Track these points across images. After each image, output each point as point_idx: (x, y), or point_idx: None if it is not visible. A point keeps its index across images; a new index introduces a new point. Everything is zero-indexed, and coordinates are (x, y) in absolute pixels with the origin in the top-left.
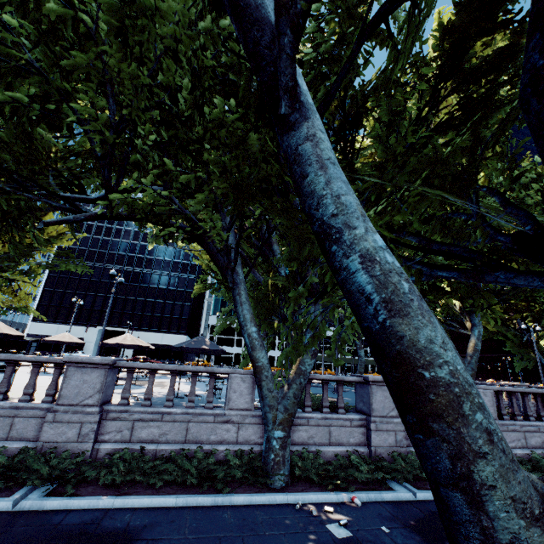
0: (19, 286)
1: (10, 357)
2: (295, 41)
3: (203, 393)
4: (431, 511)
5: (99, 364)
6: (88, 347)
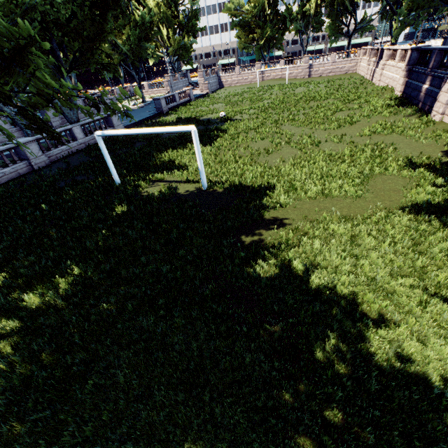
0: None
1: None
2: None
3: None
4: None
5: None
6: None
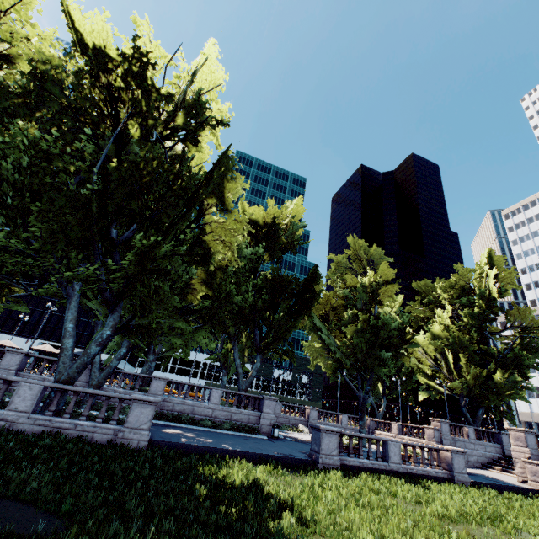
0: None
1: None
2: (66, 288)
3: None
4: None
5: (21, 353)
6: None
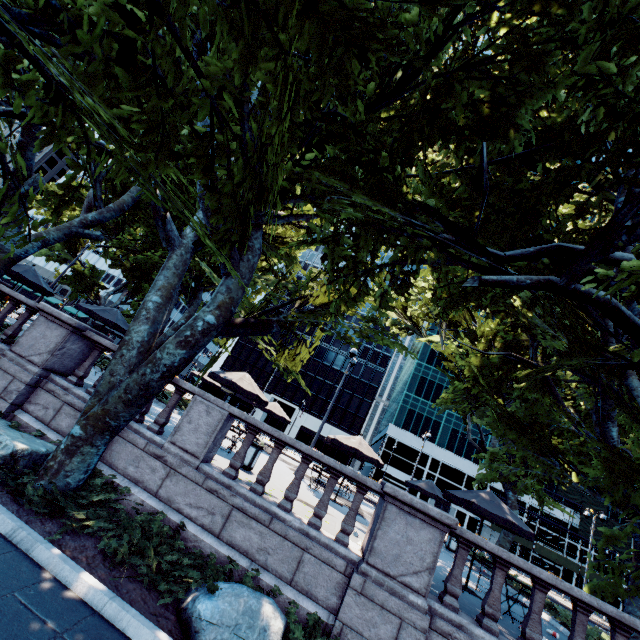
0: (301, 347)
1: (312, 452)
2: None
3: (469, 585)
4: None
5: (434, 518)
6: (257, 412)
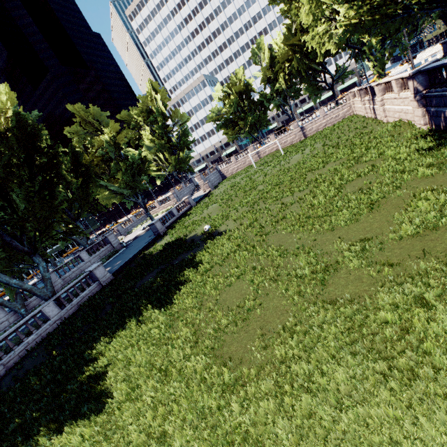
0: None
1: None
2: None
3: None
4: (71, 292)
5: None
6: None
